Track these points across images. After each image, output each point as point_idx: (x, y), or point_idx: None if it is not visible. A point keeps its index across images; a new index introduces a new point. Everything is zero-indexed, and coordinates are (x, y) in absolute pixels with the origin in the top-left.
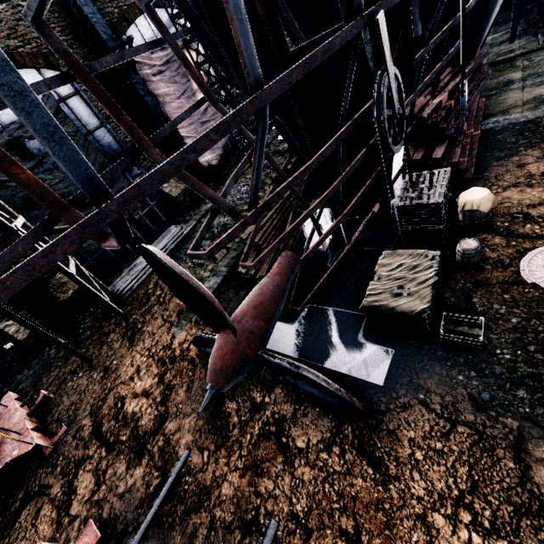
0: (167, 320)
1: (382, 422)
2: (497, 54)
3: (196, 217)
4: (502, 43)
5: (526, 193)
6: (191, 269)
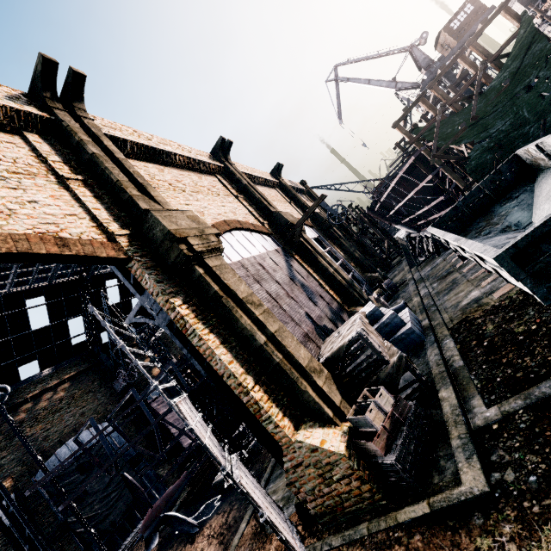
0: None
1: (202, 528)
2: None
3: None
4: None
5: None
6: None
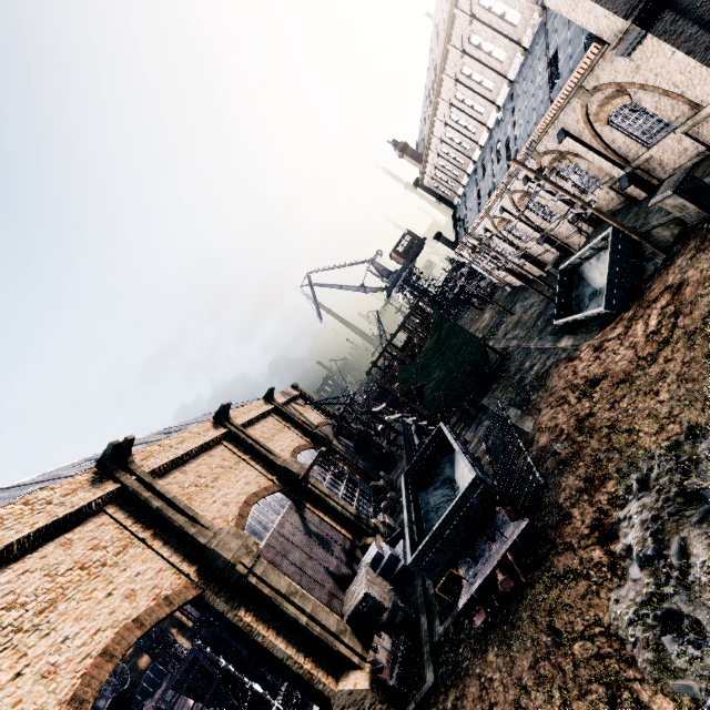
0: None
1: None
2: None
3: None
4: None
5: None
6: None
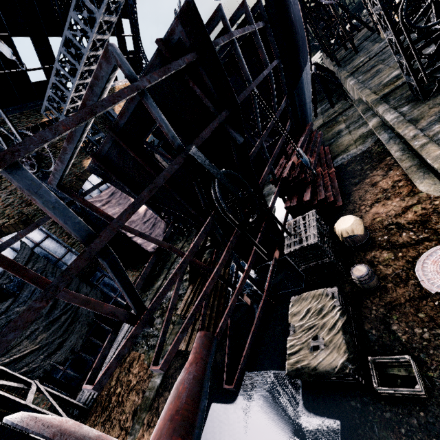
0: (122, 428)
1: None
2: (327, 116)
3: (150, 296)
4: (328, 110)
5: (388, 205)
6: (146, 354)
